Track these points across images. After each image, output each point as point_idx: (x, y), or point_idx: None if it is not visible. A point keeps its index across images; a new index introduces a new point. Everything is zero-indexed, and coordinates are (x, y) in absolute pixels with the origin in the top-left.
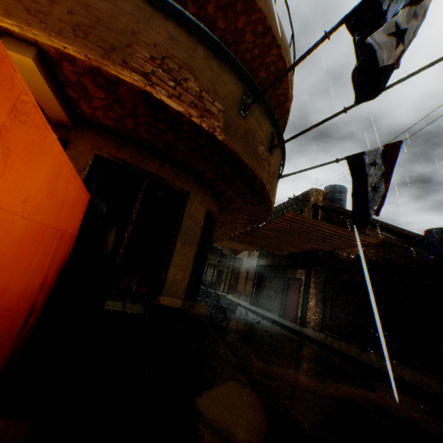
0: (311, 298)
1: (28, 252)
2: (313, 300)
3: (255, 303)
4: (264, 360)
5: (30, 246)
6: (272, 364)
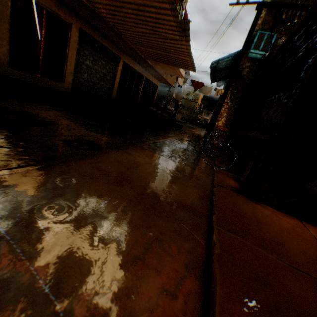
0: (221, 118)
1: None
2: (222, 119)
3: None
4: (58, 109)
5: None
6: (56, 110)
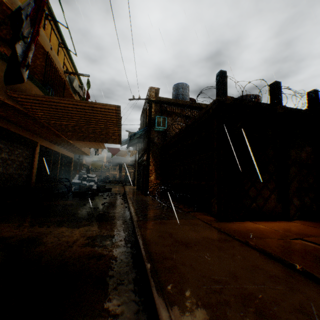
0: (152, 174)
1: None
2: (153, 174)
3: (139, 187)
4: None
5: None
6: None
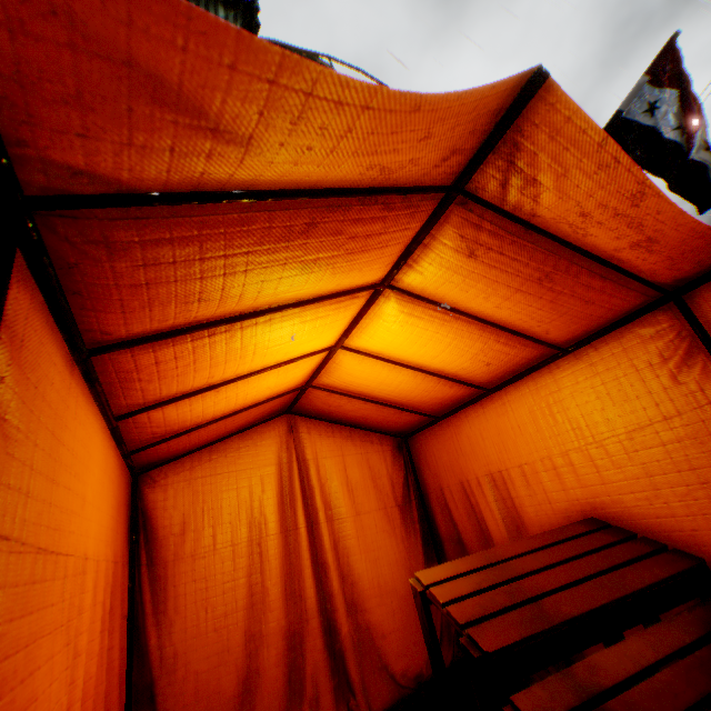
0: None
1: (572, 491)
2: None
3: None
4: None
5: (572, 482)
6: None
